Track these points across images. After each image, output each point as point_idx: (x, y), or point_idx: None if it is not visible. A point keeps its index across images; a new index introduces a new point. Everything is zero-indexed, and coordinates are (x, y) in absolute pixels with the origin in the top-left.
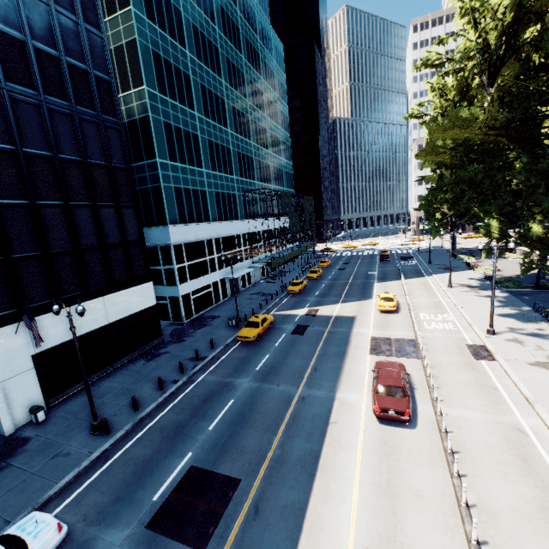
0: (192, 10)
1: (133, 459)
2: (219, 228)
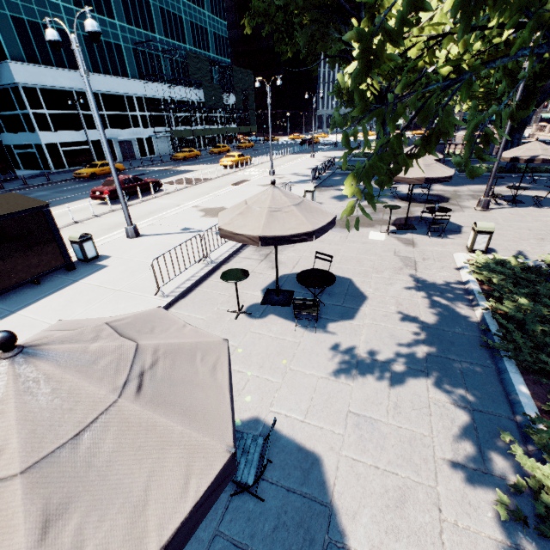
0: None
1: None
2: (93, 81)
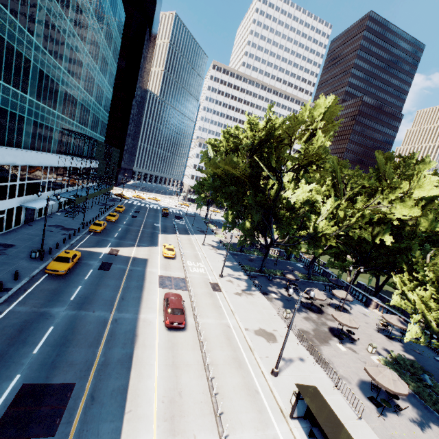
0: None
1: None
2: (29, 157)
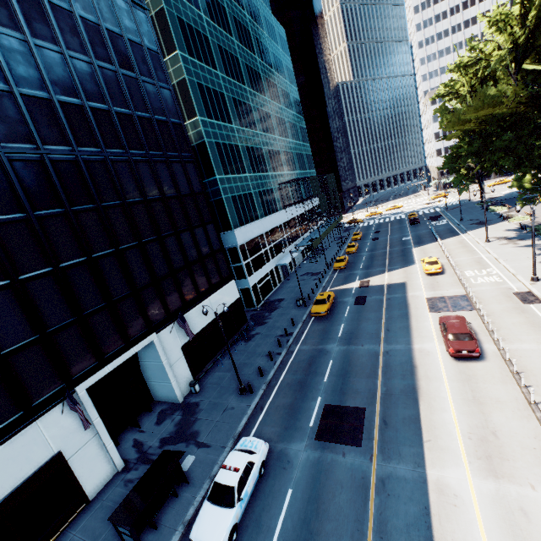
0: (215, 32)
1: (280, 405)
2: (266, 223)
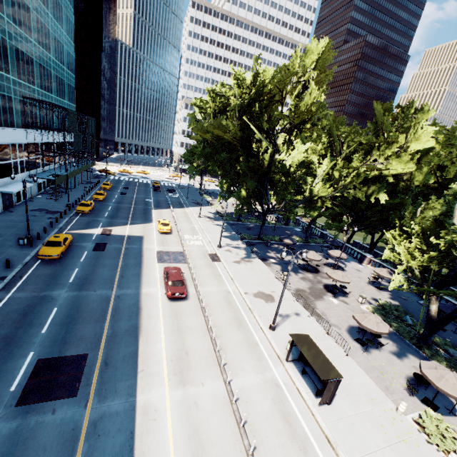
0: None
1: None
2: None
